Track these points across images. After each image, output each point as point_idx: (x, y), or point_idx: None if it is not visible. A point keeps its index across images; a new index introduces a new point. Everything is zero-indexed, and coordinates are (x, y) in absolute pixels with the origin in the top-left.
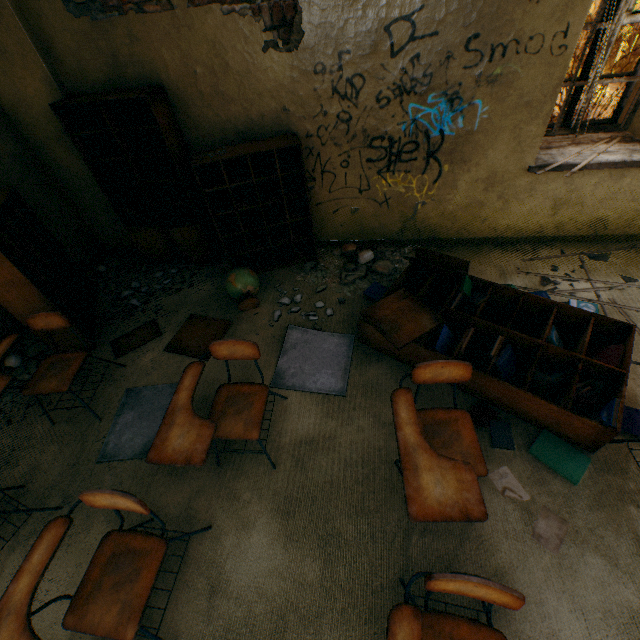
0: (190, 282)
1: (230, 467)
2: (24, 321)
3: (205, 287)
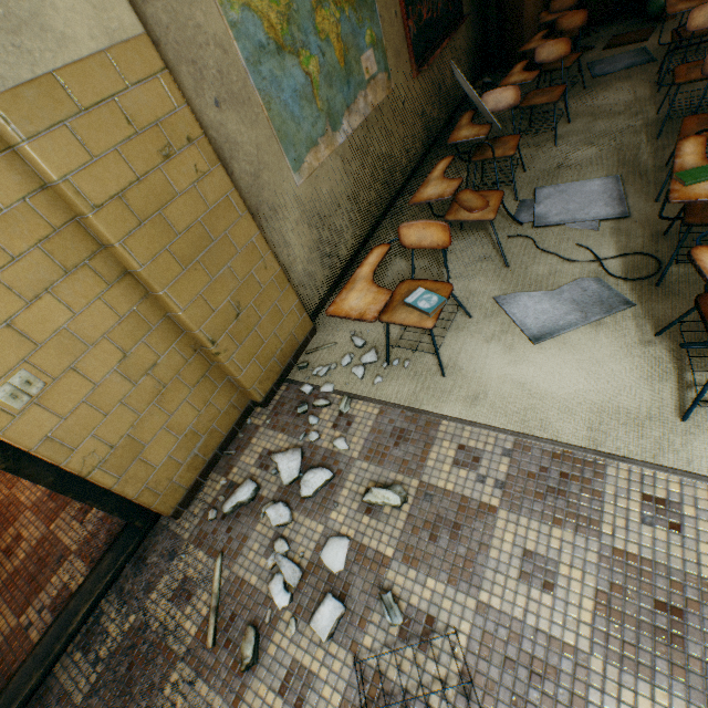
0: (594, 33)
1: (704, 53)
2: (524, 27)
3: (611, 30)
